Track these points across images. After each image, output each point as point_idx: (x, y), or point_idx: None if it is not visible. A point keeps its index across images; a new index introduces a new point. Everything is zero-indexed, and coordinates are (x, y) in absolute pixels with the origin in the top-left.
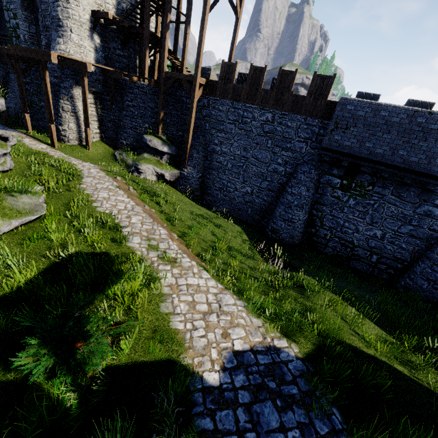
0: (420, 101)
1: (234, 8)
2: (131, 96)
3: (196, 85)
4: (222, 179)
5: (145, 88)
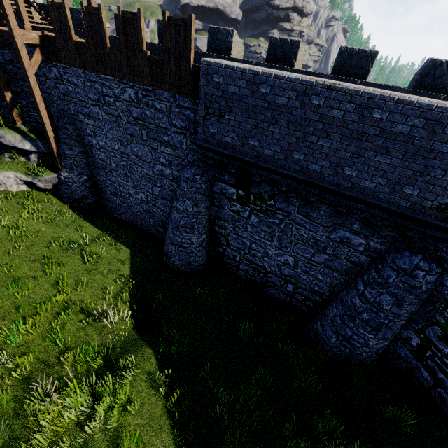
0: (357, 49)
1: None
2: None
3: (19, 47)
4: (112, 182)
5: None
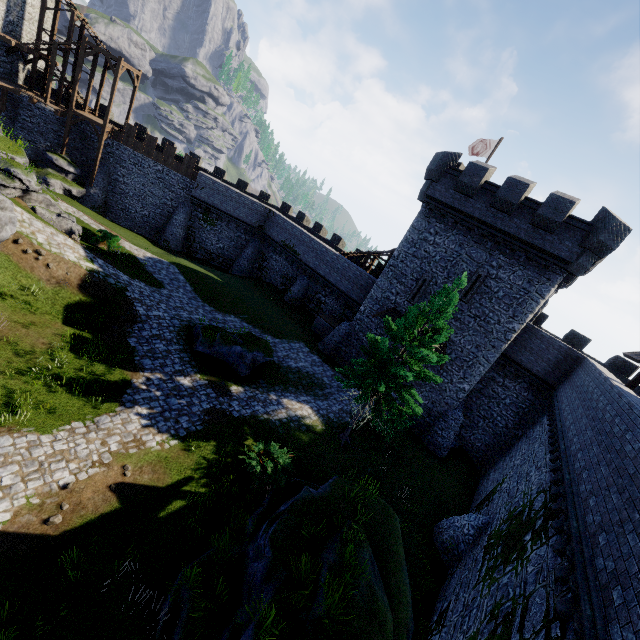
0: (243, 181)
1: (132, 79)
2: (30, 113)
3: (105, 132)
4: (124, 202)
5: (47, 112)
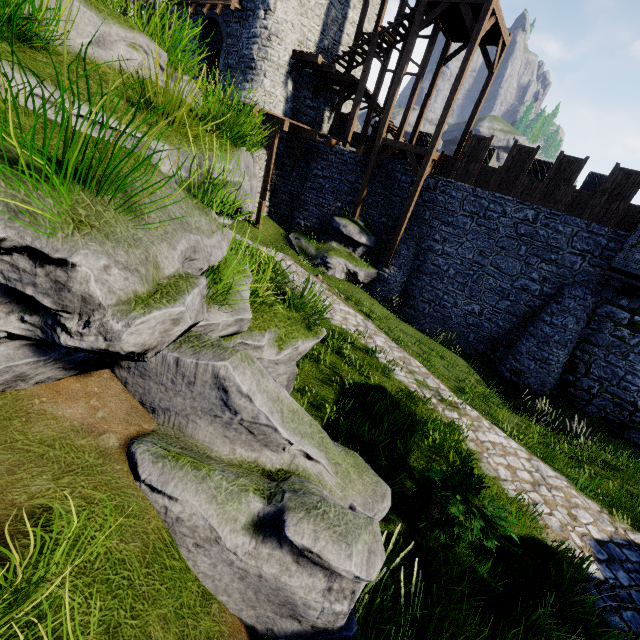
0: None
1: (488, 60)
2: (323, 163)
3: (429, 161)
4: (435, 289)
5: (345, 155)
